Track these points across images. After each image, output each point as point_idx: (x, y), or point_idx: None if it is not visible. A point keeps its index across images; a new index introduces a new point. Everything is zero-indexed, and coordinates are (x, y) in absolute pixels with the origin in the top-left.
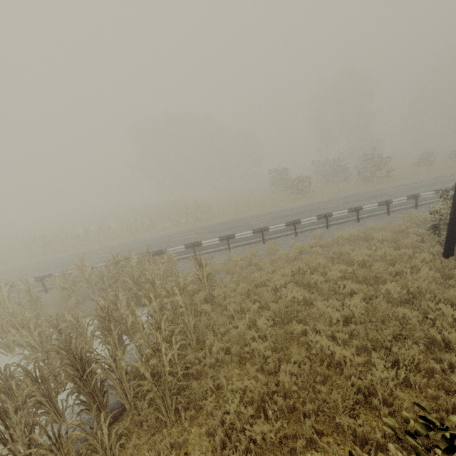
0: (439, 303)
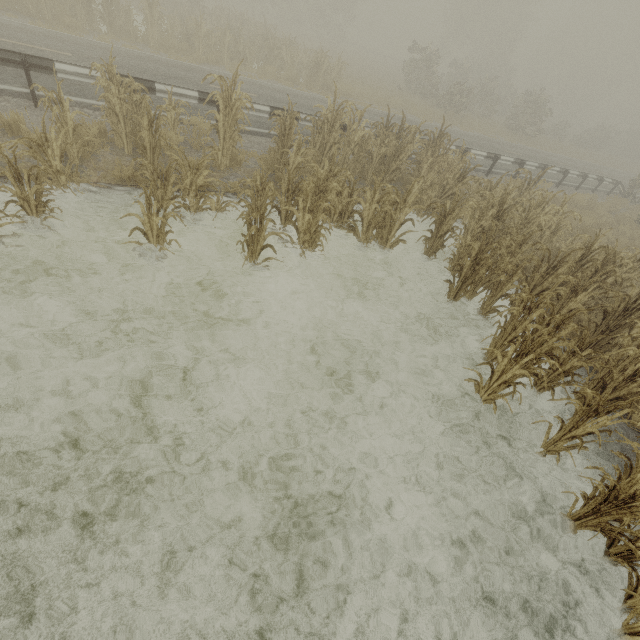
0: None
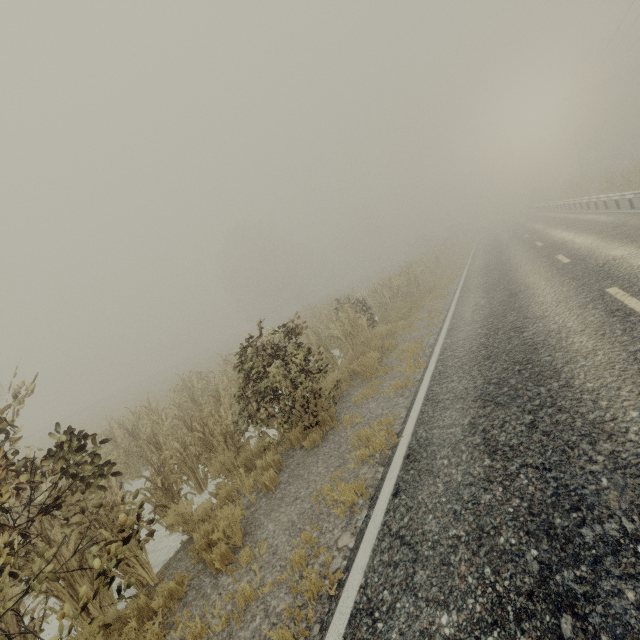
0: None
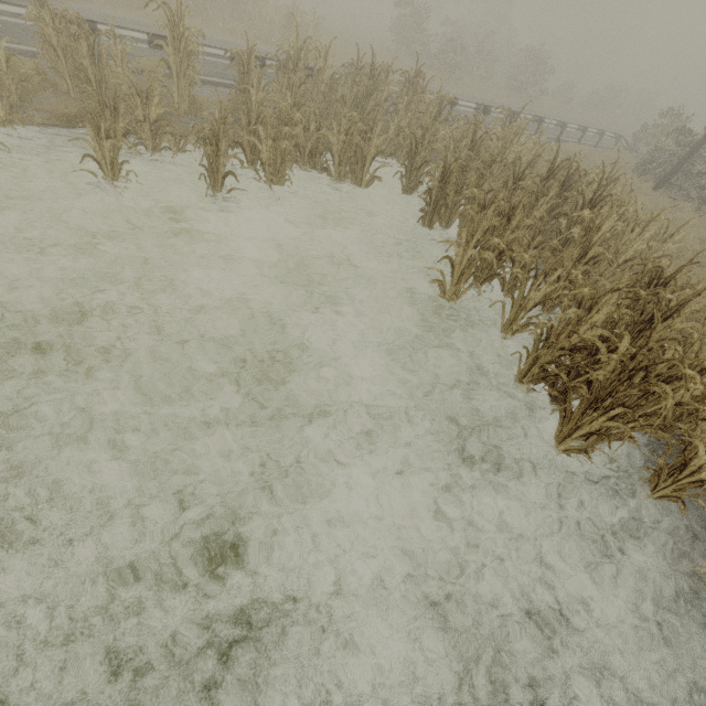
0: (686, 213)
